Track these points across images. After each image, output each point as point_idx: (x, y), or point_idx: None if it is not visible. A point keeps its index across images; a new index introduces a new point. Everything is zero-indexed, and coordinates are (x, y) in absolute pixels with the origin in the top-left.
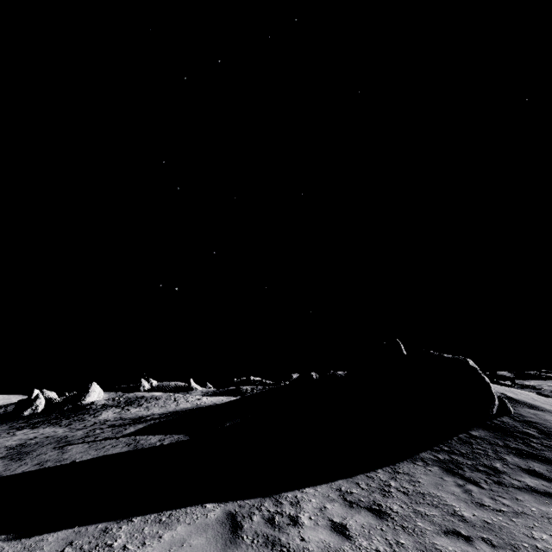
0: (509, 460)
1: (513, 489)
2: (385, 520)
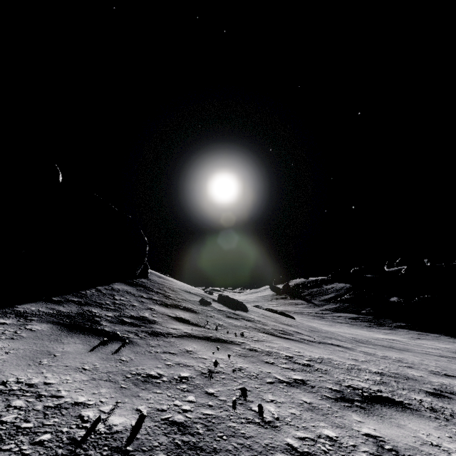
0: (157, 309)
1: (176, 339)
2: None
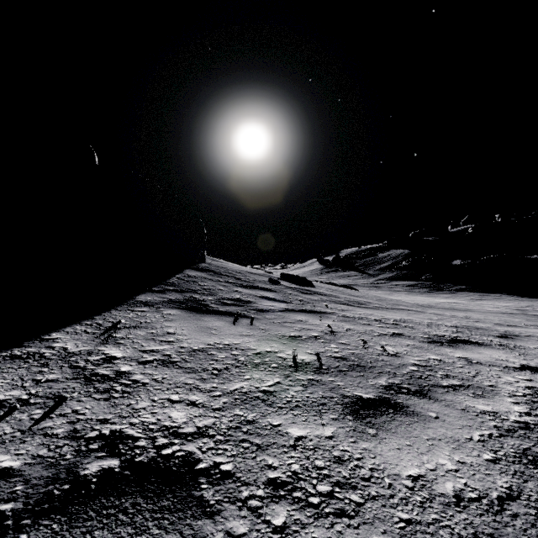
0: (242, 291)
1: (281, 313)
2: (199, 518)
